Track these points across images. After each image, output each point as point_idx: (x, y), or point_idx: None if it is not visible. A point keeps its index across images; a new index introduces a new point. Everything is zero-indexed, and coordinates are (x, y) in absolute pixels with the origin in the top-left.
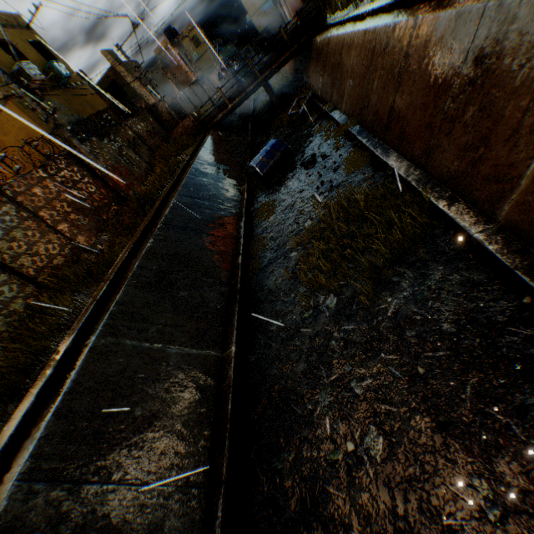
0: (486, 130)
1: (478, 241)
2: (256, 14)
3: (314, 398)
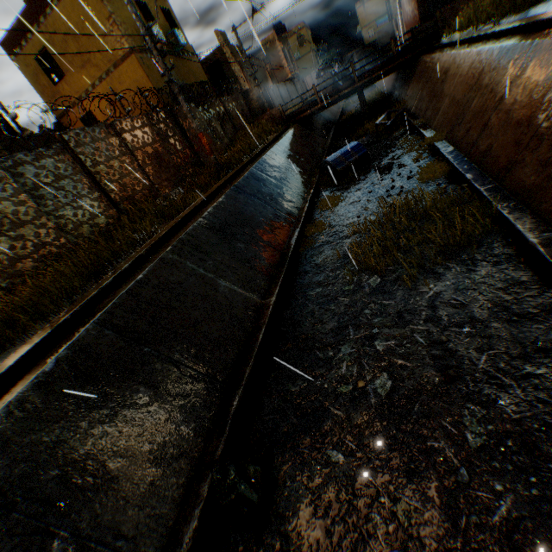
0: None
1: (532, 244)
2: (368, 27)
3: (337, 348)
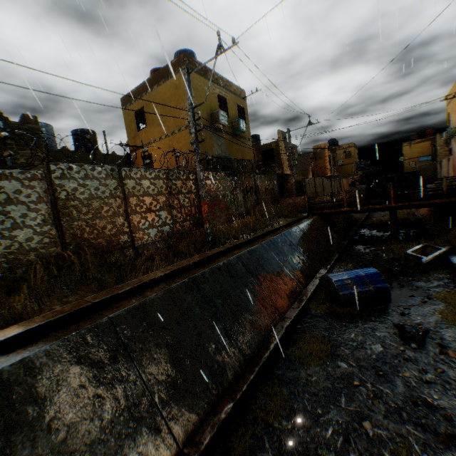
0: None
1: None
2: (410, 159)
3: None
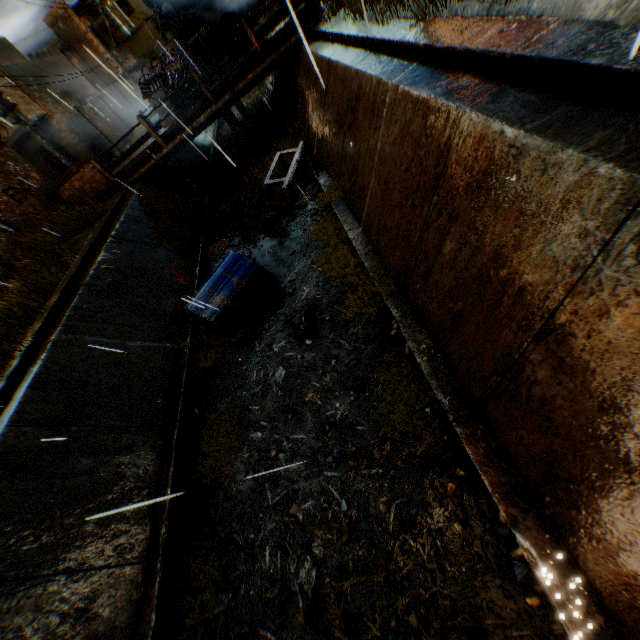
0: None
1: None
2: None
3: None
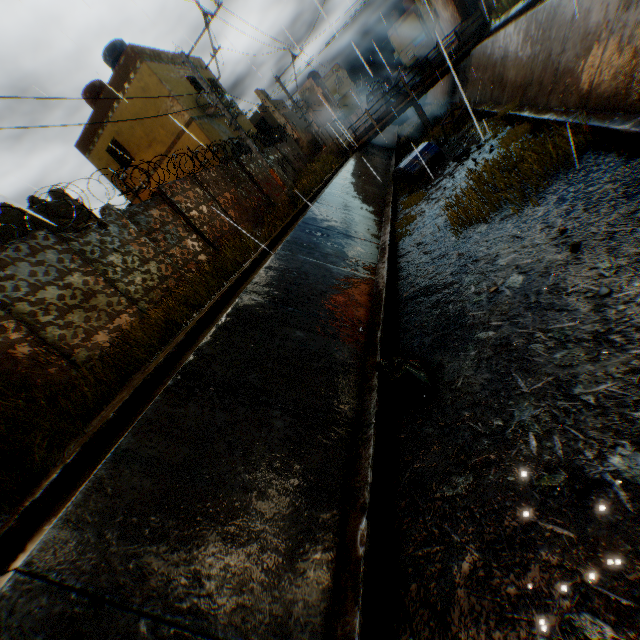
0: (638, 42)
1: (625, 131)
2: (405, 50)
3: (460, 281)
